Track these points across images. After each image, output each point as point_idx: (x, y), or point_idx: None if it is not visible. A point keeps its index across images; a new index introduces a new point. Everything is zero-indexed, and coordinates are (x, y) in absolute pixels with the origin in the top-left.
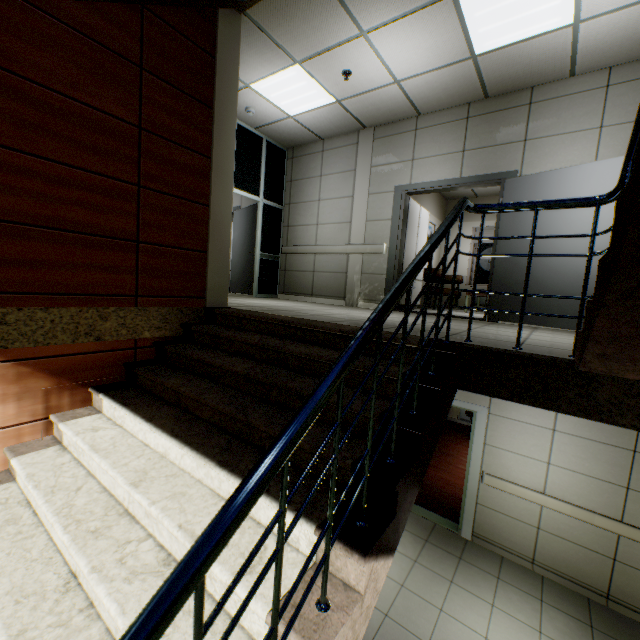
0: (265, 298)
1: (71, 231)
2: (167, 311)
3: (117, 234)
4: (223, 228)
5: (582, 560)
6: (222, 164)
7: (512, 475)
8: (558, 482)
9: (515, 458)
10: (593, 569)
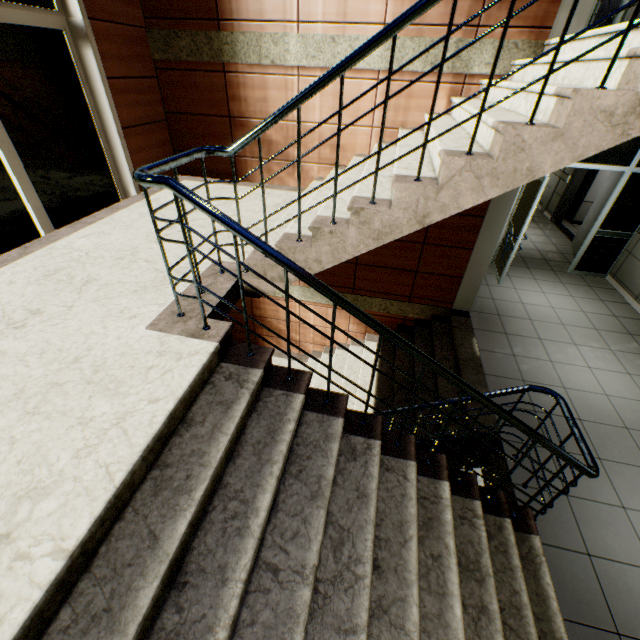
0: (576, 278)
1: (385, 267)
2: (424, 307)
3: (406, 268)
4: (480, 263)
5: None
6: (493, 220)
7: None
8: None
9: None
10: None
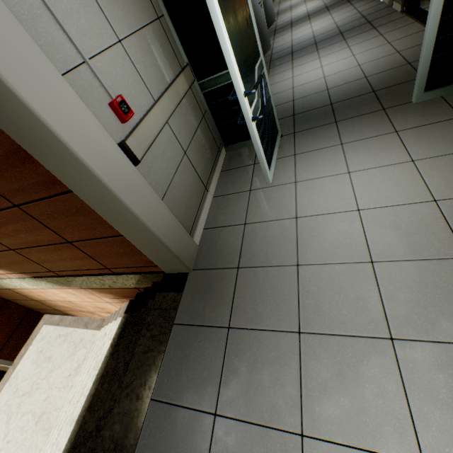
0: (432, 108)
1: (38, 245)
2: (134, 276)
3: (55, 241)
4: (114, 209)
5: None
6: (10, 117)
7: None
8: None
9: None
10: None
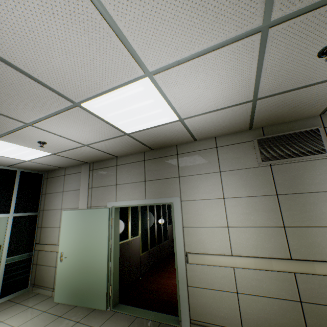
0: None
1: None
2: None
3: None
4: None
5: (279, 313)
6: None
7: (207, 247)
8: (239, 241)
9: (205, 231)
10: (290, 320)
